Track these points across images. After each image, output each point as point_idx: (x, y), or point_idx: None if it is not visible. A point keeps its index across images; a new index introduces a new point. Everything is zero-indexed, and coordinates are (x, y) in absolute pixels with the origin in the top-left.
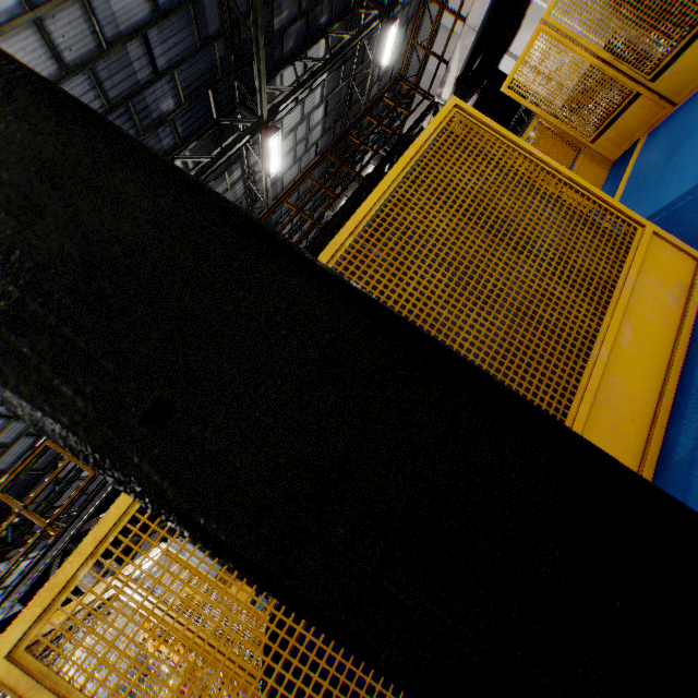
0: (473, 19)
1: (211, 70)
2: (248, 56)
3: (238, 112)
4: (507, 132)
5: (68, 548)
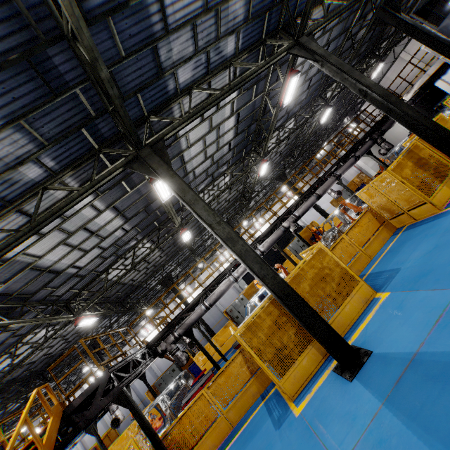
0: (429, 71)
1: (317, 85)
2: (328, 80)
3: (316, 99)
4: (449, 120)
5: (281, 220)
